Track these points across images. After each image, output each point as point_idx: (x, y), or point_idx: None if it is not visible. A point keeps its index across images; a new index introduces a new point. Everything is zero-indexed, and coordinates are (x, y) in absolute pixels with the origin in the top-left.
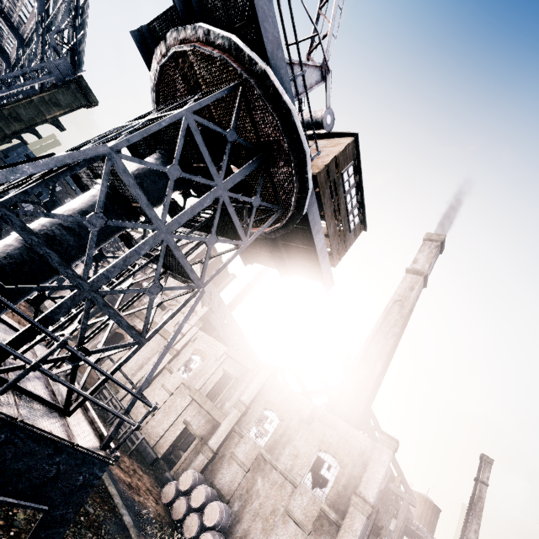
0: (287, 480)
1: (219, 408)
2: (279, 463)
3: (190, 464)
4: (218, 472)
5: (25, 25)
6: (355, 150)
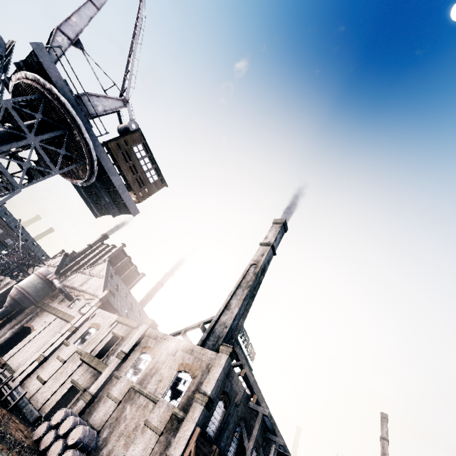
0: (150, 400)
1: (104, 362)
2: (145, 389)
3: None
4: (94, 412)
5: None
6: (143, 137)
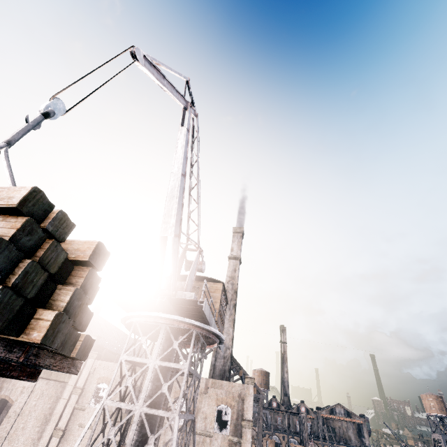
0: (205, 436)
1: None
2: (197, 429)
3: None
4: None
5: None
6: (223, 285)
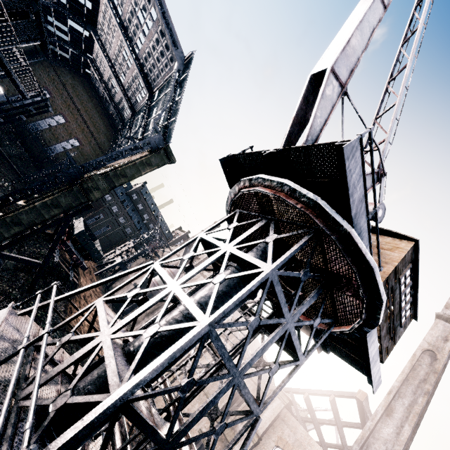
0: None
1: (232, 427)
2: None
3: None
4: None
5: (138, 104)
6: (413, 252)
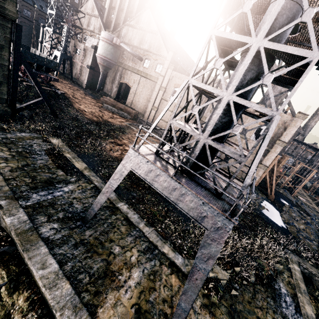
0: (242, 139)
1: None
2: None
3: (193, 138)
4: None
5: None
6: None
